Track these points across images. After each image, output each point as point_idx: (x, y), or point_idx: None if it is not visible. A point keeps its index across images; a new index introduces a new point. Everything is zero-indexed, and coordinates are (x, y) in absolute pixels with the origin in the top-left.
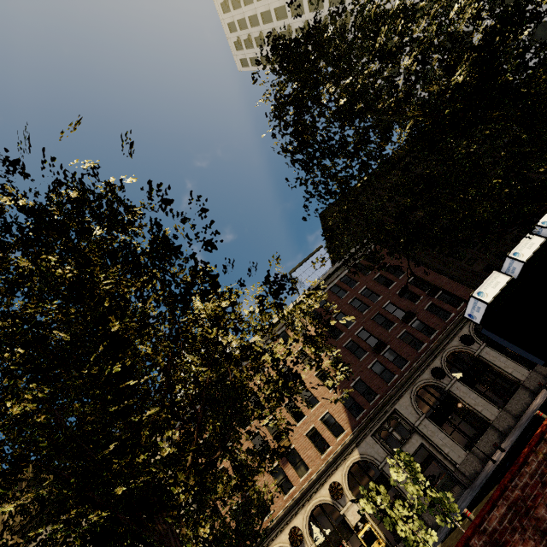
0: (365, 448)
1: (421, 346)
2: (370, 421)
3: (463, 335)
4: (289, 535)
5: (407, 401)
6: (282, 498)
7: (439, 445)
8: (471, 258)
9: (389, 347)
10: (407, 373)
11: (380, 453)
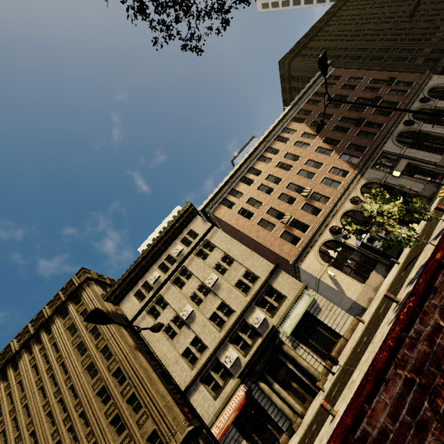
0: (368, 175)
1: (390, 114)
2: (367, 161)
3: (421, 98)
4: (330, 231)
5: (390, 144)
6: (316, 218)
7: (422, 158)
8: (412, 58)
9: (366, 121)
10: (386, 129)
11: (380, 174)
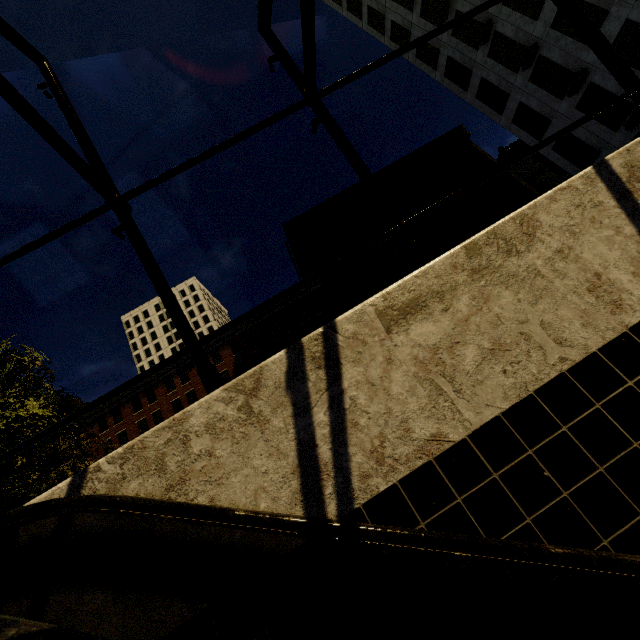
0: None
1: None
2: None
3: None
4: None
5: None
6: None
7: None
8: None
9: None
10: None
11: None
